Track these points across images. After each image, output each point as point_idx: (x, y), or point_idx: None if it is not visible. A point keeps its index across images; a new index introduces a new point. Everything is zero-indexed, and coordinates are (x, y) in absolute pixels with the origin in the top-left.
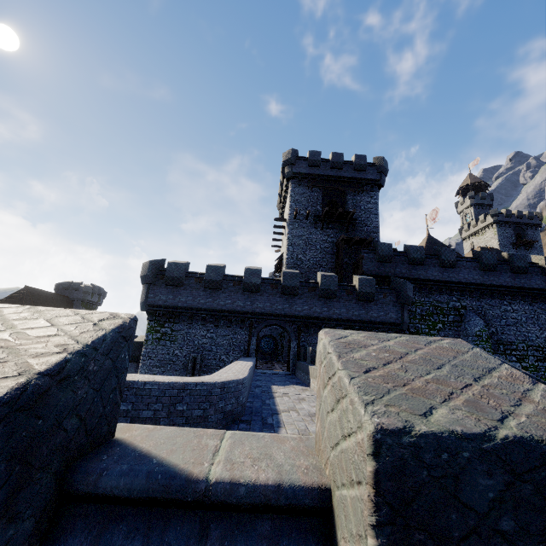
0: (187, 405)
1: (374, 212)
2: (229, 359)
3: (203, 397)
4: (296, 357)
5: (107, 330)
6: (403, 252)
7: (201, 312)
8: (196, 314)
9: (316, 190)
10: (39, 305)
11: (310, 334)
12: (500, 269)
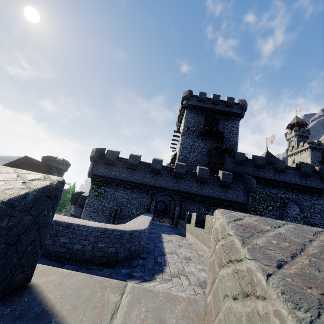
0: (105, 244)
1: (235, 132)
2: (137, 213)
3: (117, 239)
4: (178, 217)
5: (31, 189)
6: (251, 159)
7: (123, 182)
8: (120, 183)
9: (201, 116)
10: (31, 167)
11: (188, 204)
12: (313, 176)
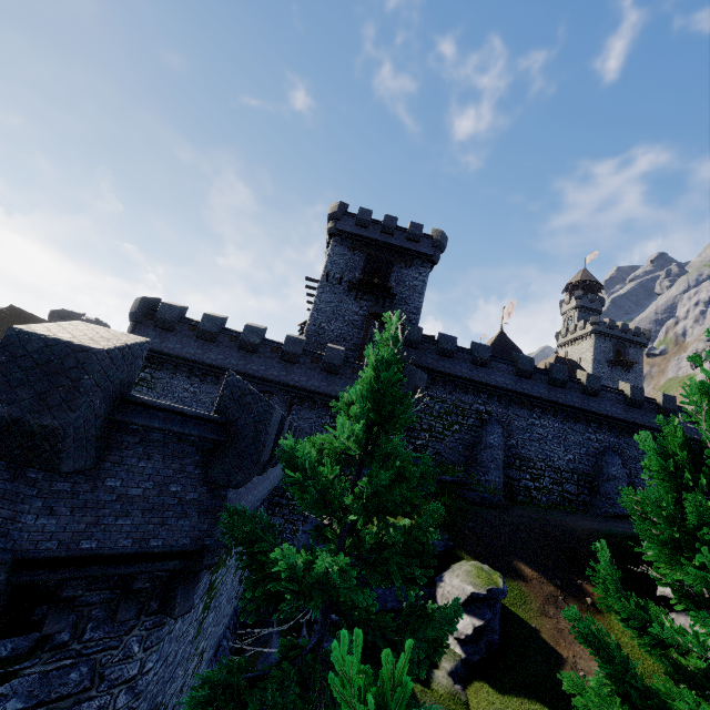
0: None
1: (419, 290)
2: None
3: None
4: None
5: None
6: (434, 341)
7: (188, 363)
8: (183, 364)
9: (359, 254)
10: None
11: (304, 408)
12: (537, 378)
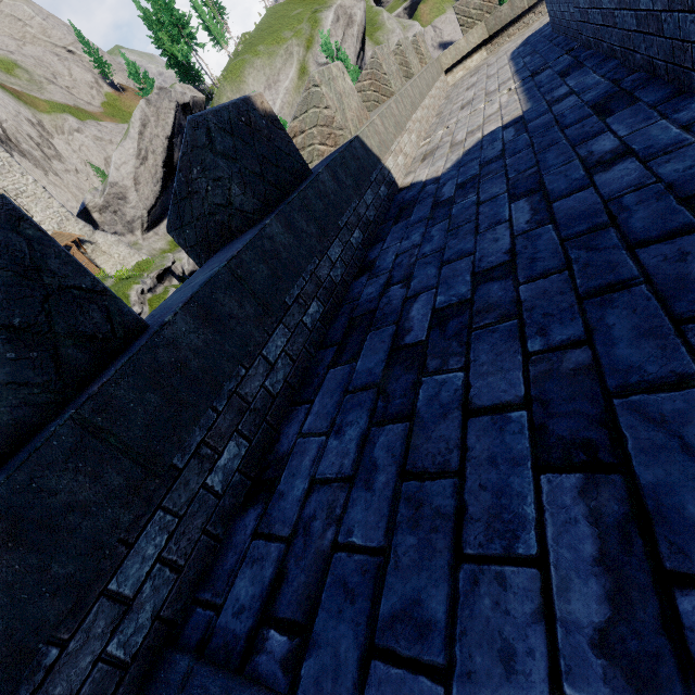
0: None
1: None
2: None
3: None
4: None
5: None
6: None
7: None
8: None
9: None
10: None
11: None
12: None
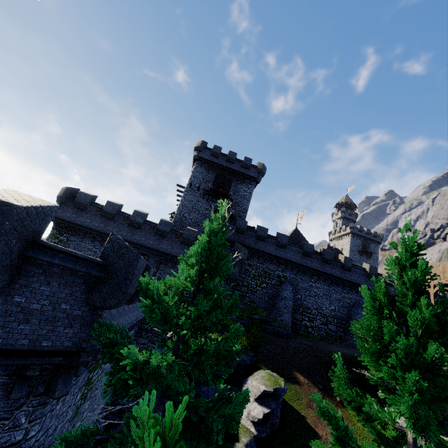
0: None
1: (247, 198)
2: None
3: None
4: None
5: None
6: (254, 230)
7: (93, 232)
8: (90, 233)
9: (211, 173)
10: None
11: (168, 267)
12: (315, 257)
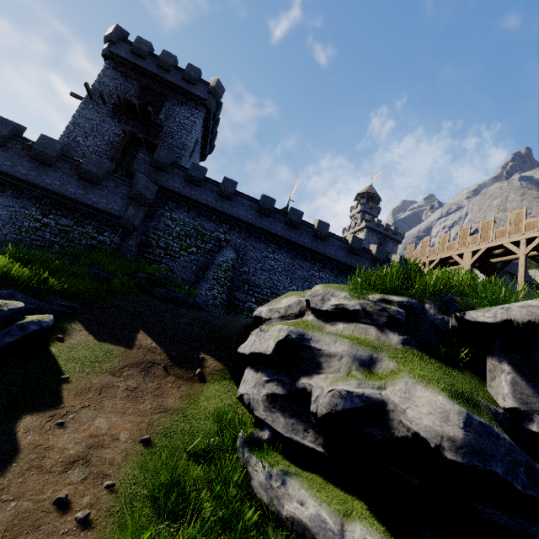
0: None
1: (188, 129)
2: None
3: None
4: None
5: None
6: (185, 168)
7: None
8: None
9: (132, 82)
10: None
11: (5, 196)
12: (276, 217)
